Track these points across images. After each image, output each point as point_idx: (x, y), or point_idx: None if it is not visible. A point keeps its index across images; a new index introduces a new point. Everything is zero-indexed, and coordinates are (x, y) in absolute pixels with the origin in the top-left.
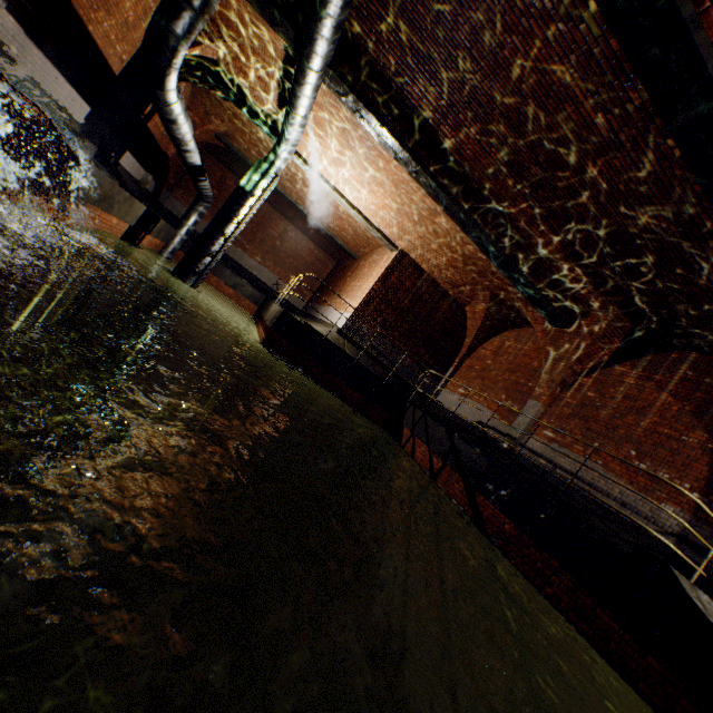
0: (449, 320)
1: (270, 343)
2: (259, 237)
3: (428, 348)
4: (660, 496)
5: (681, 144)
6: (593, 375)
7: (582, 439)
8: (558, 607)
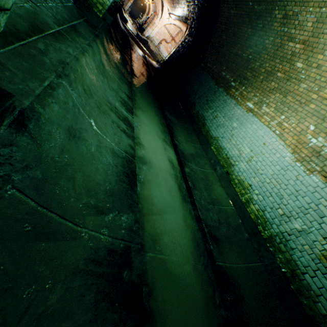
0: None
1: None
2: None
3: None
4: None
5: None
6: None
7: None
8: None
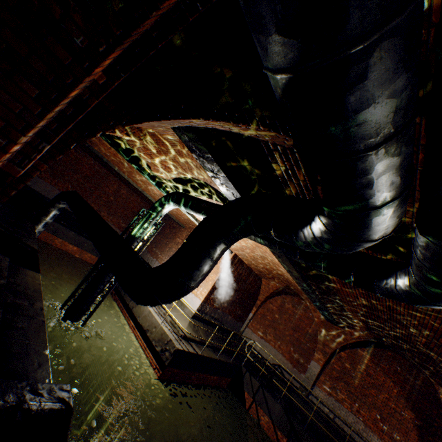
0: (253, 287)
1: (165, 375)
2: (96, 194)
3: (241, 306)
4: None
5: None
6: (346, 351)
7: (348, 398)
8: None
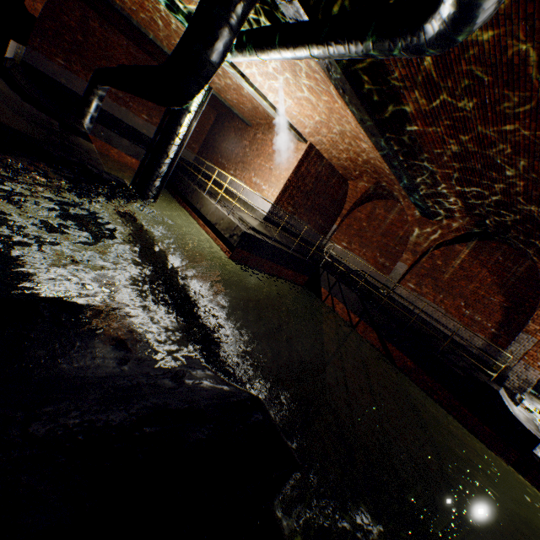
0: (337, 192)
1: (235, 256)
2: None
3: (322, 215)
4: (474, 329)
5: None
6: (441, 250)
7: (432, 292)
8: (441, 405)
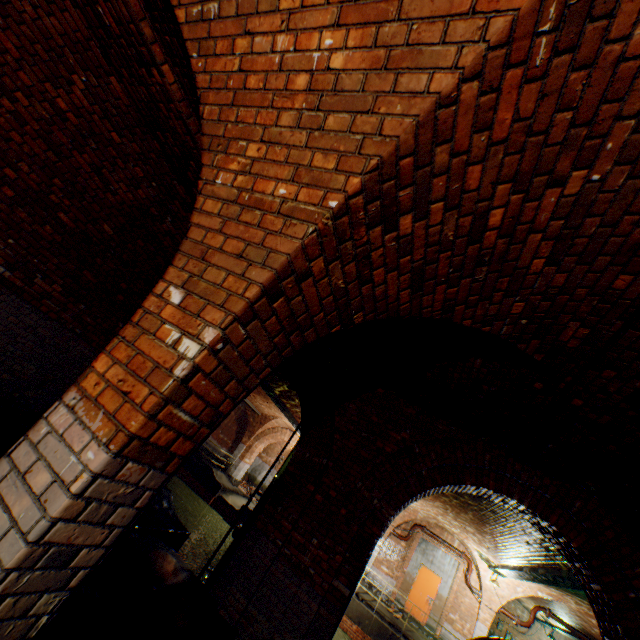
0: None
1: None
2: None
3: None
4: (224, 445)
5: None
6: None
7: None
8: (187, 483)
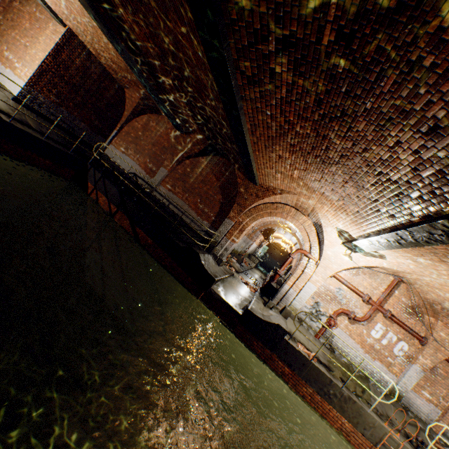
0: (114, 97)
1: None
2: None
3: (98, 116)
4: (204, 218)
5: (232, 128)
6: (191, 160)
7: (182, 192)
8: (167, 268)
